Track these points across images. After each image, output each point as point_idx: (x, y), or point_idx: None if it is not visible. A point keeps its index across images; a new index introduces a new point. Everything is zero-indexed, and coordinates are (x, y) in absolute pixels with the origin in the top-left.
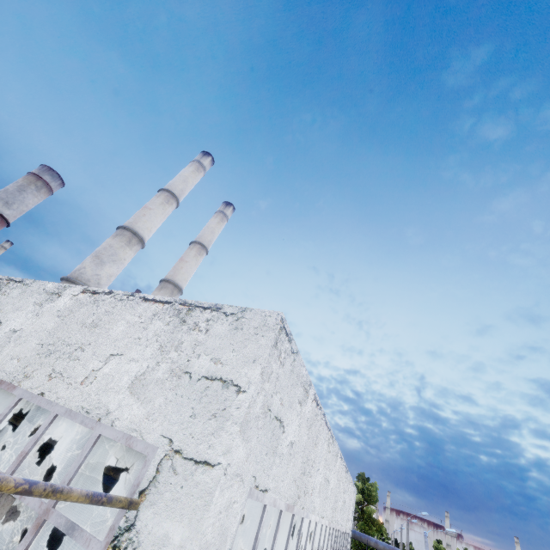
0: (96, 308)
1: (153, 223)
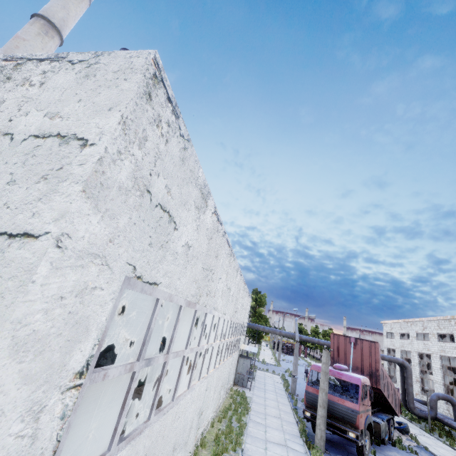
0: None
1: None
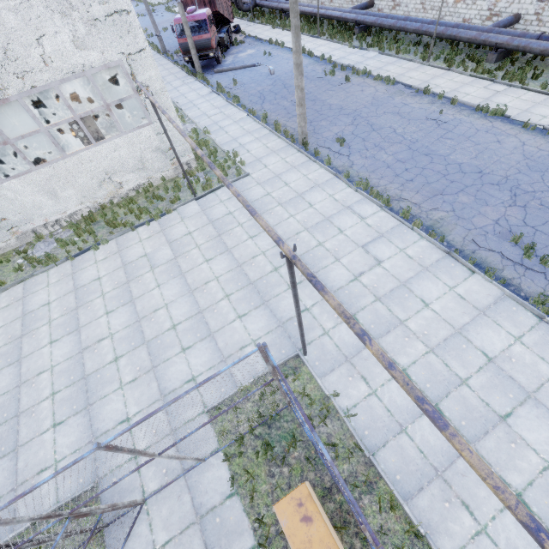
0: None
1: None
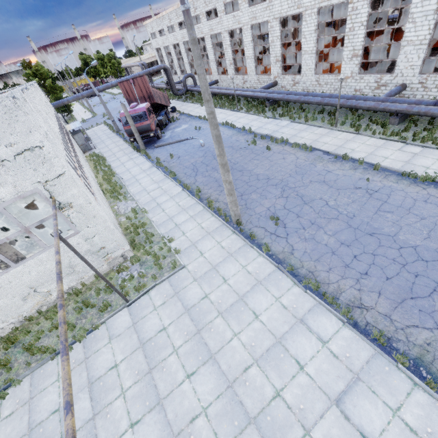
0: None
1: None
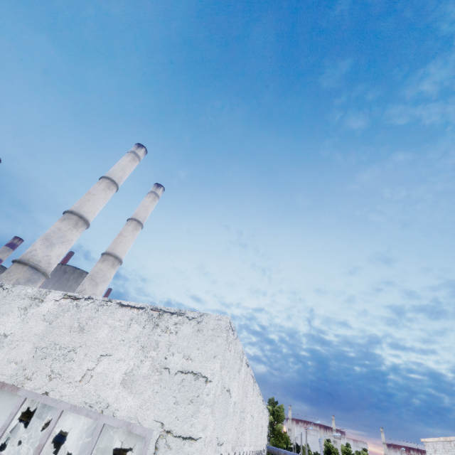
0: (80, 313)
1: (96, 207)
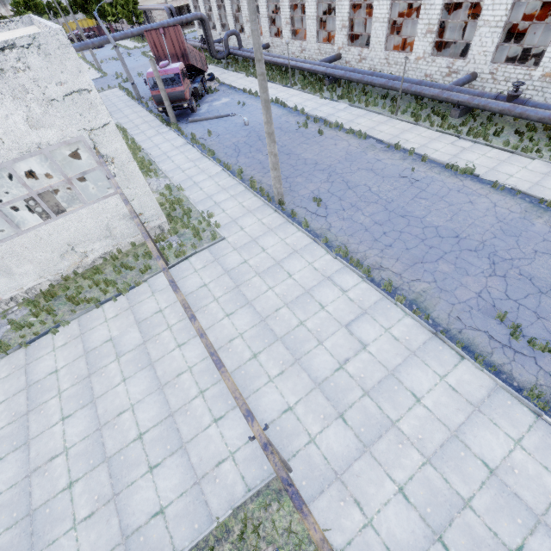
0: None
1: None
